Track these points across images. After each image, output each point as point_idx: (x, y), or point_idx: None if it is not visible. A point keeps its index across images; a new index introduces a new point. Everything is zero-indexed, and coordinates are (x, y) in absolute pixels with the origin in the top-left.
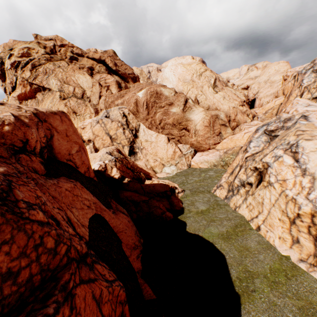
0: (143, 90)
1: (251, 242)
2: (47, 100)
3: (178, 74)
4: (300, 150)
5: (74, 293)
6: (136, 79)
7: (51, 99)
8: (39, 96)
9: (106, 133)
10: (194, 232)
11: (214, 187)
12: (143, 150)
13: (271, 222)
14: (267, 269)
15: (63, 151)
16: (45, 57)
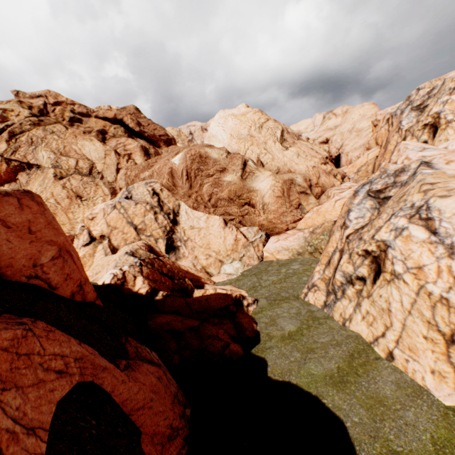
0: (180, 154)
1: (385, 386)
2: (35, 182)
3: (229, 129)
4: (436, 214)
5: None
6: (171, 142)
7: (40, 180)
8: (23, 178)
9: (128, 222)
10: (282, 378)
11: (304, 289)
12: (188, 242)
13: (411, 342)
14: (427, 443)
15: (20, 262)
16: (30, 121)
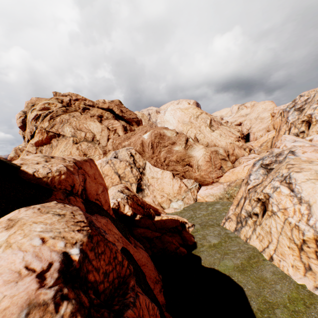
0: (148, 132)
1: (267, 273)
2: (61, 145)
3: (177, 117)
4: (293, 181)
5: (138, 294)
6: (139, 122)
7: (64, 144)
8: (54, 142)
9: (115, 172)
10: (209, 266)
11: (223, 220)
12: (150, 186)
13: (282, 250)
14: (285, 299)
15: (93, 192)
16: (62, 110)
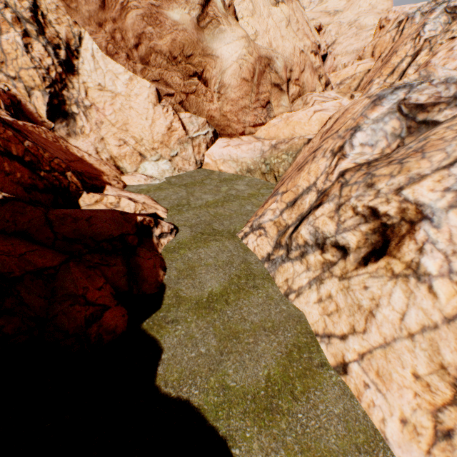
0: None
1: (330, 427)
2: None
3: None
4: None
5: None
6: None
7: None
8: None
9: None
10: (177, 392)
11: (246, 227)
12: (91, 111)
13: (385, 368)
14: None
15: None
16: None
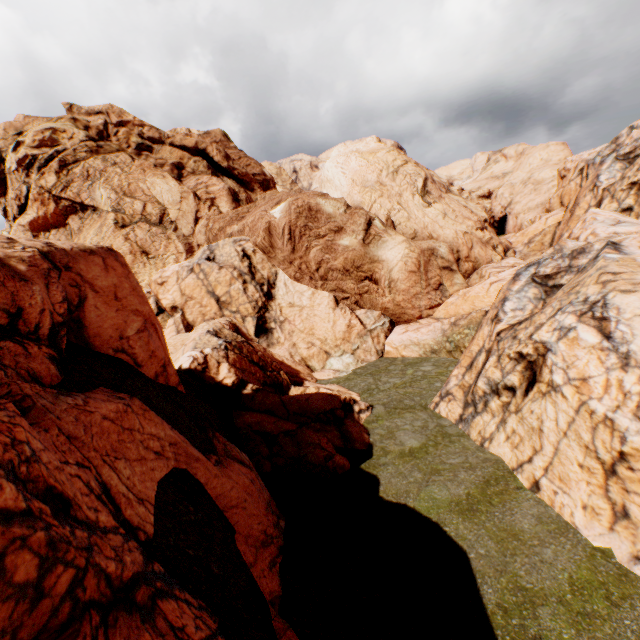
0: (282, 204)
1: (524, 520)
2: (90, 229)
3: (350, 172)
4: (613, 313)
5: None
6: (269, 184)
7: (97, 227)
8: (74, 223)
9: (208, 292)
10: (397, 499)
11: (435, 397)
12: (285, 324)
13: (563, 471)
14: (563, 583)
15: (107, 332)
16: (86, 147)
